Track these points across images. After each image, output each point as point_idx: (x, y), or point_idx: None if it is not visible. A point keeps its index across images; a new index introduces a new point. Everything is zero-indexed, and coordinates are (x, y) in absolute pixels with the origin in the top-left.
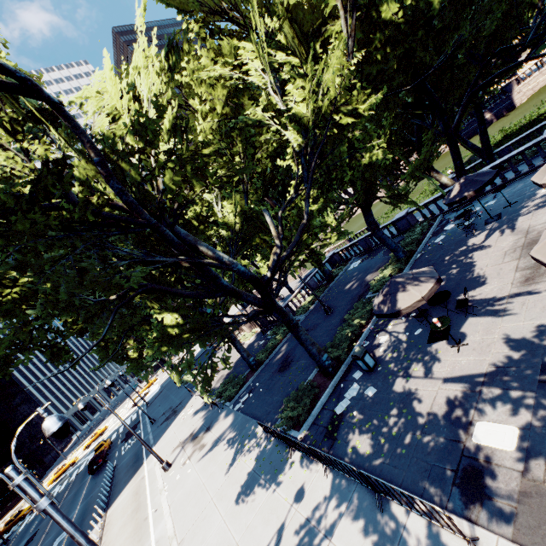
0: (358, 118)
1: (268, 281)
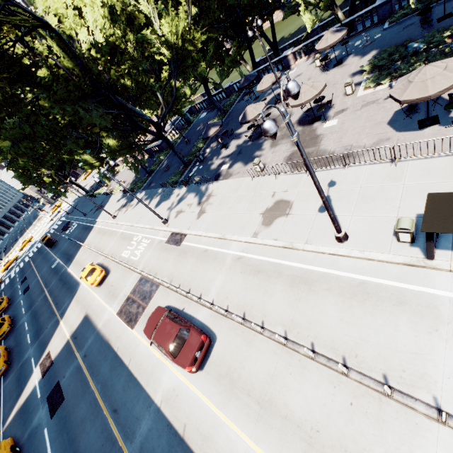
0: (195, 47)
1: (160, 124)
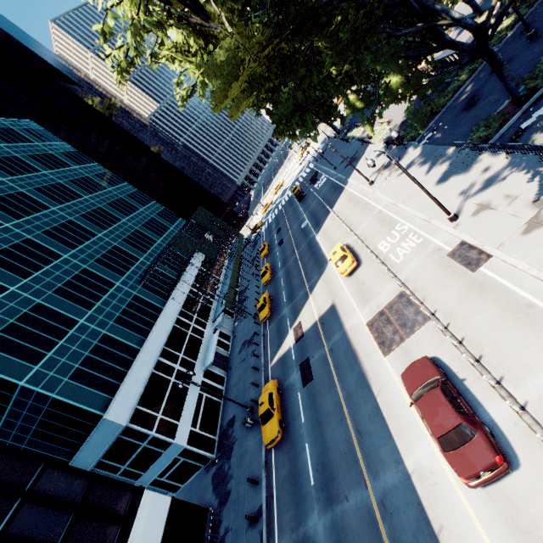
0: None
1: (489, 28)
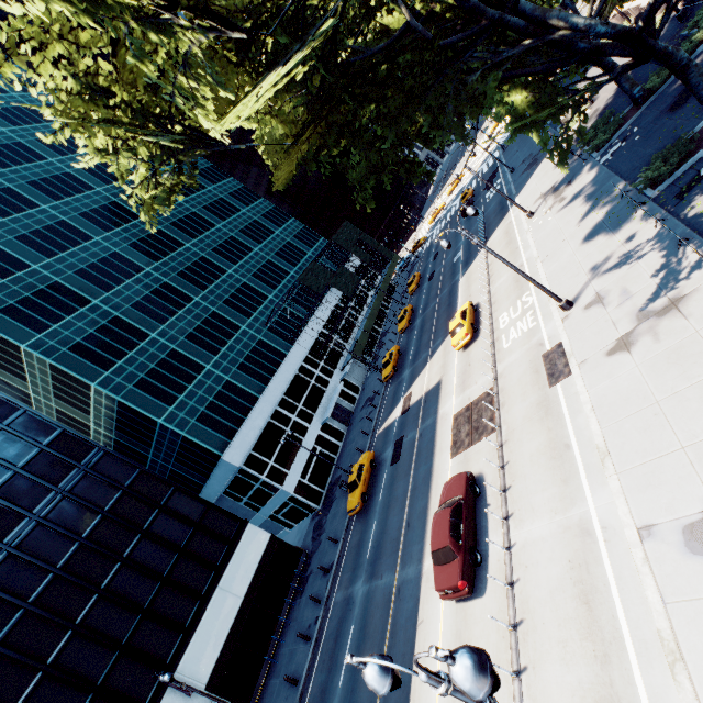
0: None
1: (639, 31)
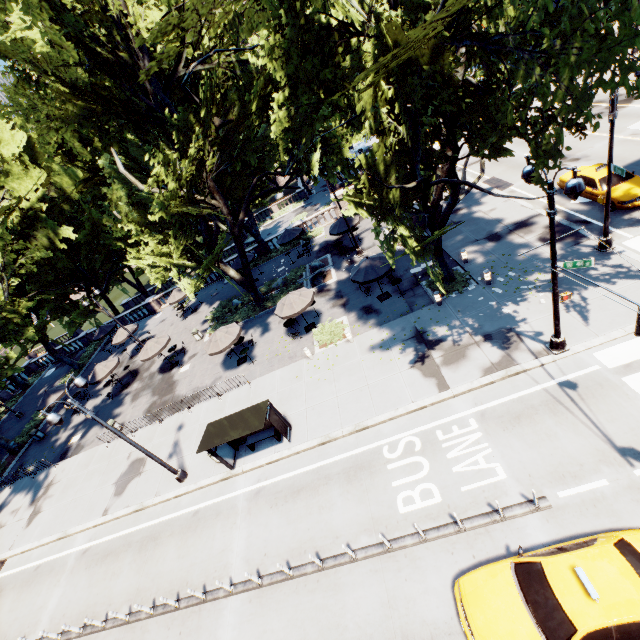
0: (19, 314)
1: None
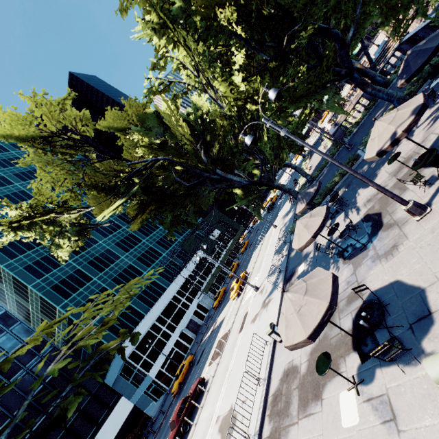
0: (257, 105)
1: (259, 184)
